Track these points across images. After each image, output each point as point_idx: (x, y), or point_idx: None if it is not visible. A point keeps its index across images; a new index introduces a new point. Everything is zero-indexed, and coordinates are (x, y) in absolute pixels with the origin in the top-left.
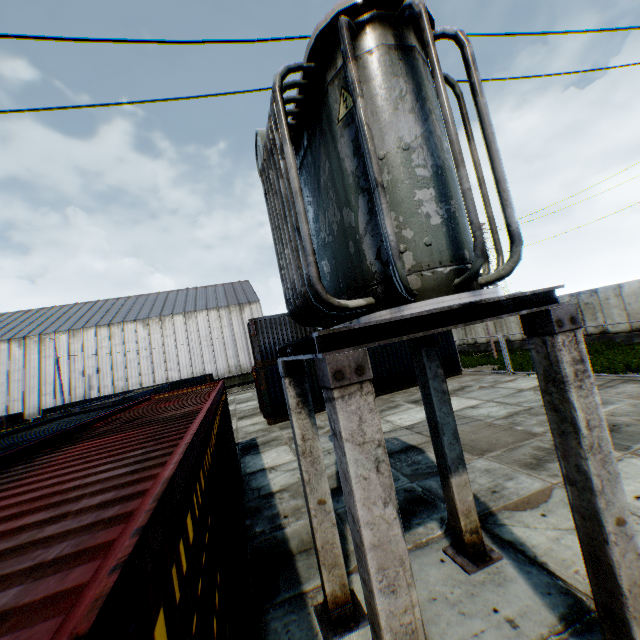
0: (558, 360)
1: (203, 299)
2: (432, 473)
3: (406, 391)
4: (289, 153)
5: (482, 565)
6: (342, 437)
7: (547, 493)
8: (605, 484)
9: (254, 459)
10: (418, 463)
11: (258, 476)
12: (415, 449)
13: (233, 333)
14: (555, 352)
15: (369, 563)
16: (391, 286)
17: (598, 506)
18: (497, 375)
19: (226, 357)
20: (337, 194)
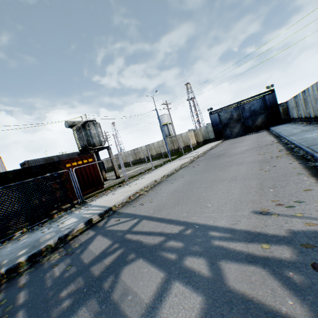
0: (109, 152)
1: None
2: None
3: None
4: (83, 132)
5: (107, 181)
6: None
7: None
8: (114, 162)
9: None
10: None
11: None
12: None
13: None
14: (109, 151)
15: None
16: (94, 145)
17: (113, 163)
18: None
19: None
20: (87, 136)
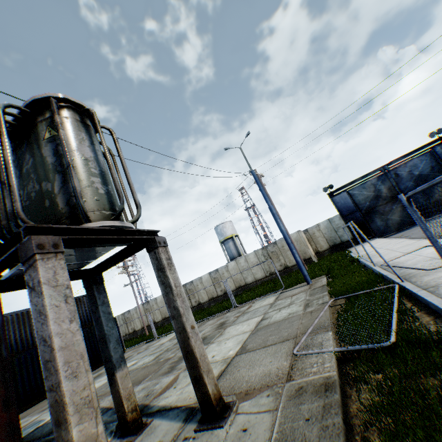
0: (161, 258)
1: None
2: (103, 412)
3: None
4: (7, 141)
5: (141, 431)
6: (42, 282)
7: (177, 377)
8: (185, 311)
9: None
10: None
11: None
12: None
13: None
14: (160, 255)
15: (58, 360)
16: (76, 218)
17: (184, 321)
18: (149, 342)
19: None
20: (39, 175)
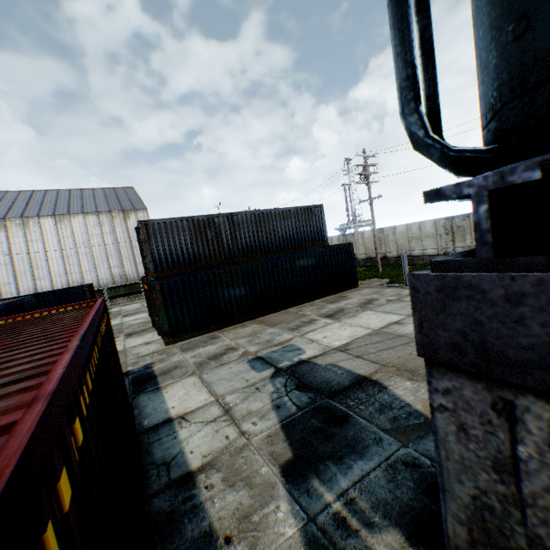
0: None
1: (79, 202)
2: (422, 426)
3: (312, 304)
4: None
5: None
6: None
7: None
8: None
9: (153, 400)
10: (390, 407)
11: (163, 434)
12: (370, 382)
13: (117, 241)
14: None
15: None
16: None
17: None
18: (395, 288)
19: (109, 266)
20: None
